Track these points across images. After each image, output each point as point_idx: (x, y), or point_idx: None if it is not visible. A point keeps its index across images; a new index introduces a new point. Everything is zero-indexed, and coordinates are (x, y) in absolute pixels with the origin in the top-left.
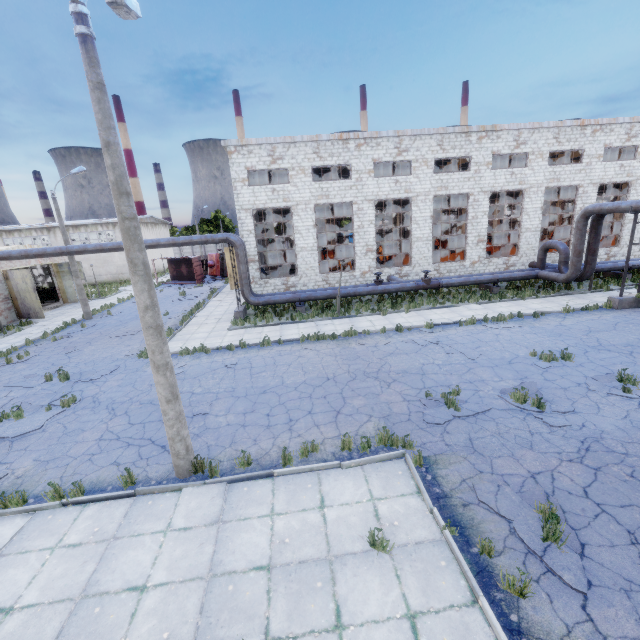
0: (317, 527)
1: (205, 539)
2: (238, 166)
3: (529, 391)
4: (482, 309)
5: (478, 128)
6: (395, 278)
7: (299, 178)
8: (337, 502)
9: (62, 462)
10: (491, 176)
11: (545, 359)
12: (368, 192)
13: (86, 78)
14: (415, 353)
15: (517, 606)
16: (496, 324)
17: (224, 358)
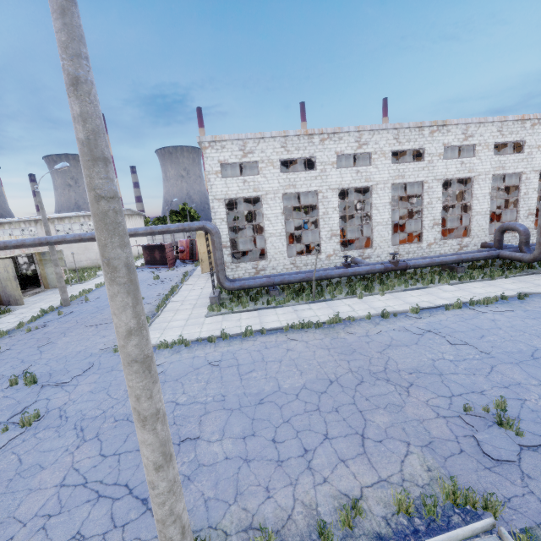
0: None
1: None
2: (212, 160)
3: None
4: (457, 290)
5: (430, 123)
6: (360, 260)
7: (268, 170)
8: None
9: (5, 533)
10: (443, 165)
11: None
12: (332, 181)
13: None
14: (416, 345)
15: None
16: (484, 307)
17: (206, 352)
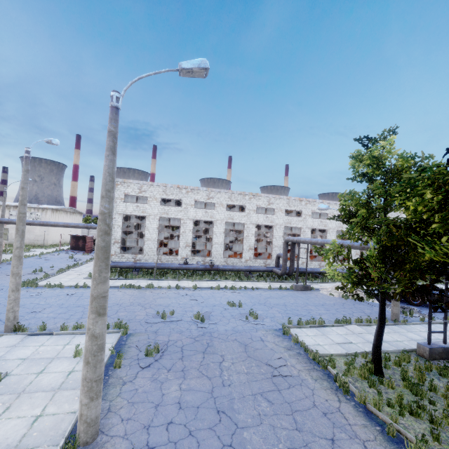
0: (58, 350)
1: (3, 351)
2: (120, 191)
3: (206, 315)
4: (233, 283)
5: (249, 193)
6: (198, 263)
7: (153, 202)
8: (75, 343)
9: None
10: (256, 216)
11: (230, 305)
12: (190, 215)
13: (23, 168)
14: (174, 298)
15: (115, 370)
16: (230, 290)
17: (69, 291)
